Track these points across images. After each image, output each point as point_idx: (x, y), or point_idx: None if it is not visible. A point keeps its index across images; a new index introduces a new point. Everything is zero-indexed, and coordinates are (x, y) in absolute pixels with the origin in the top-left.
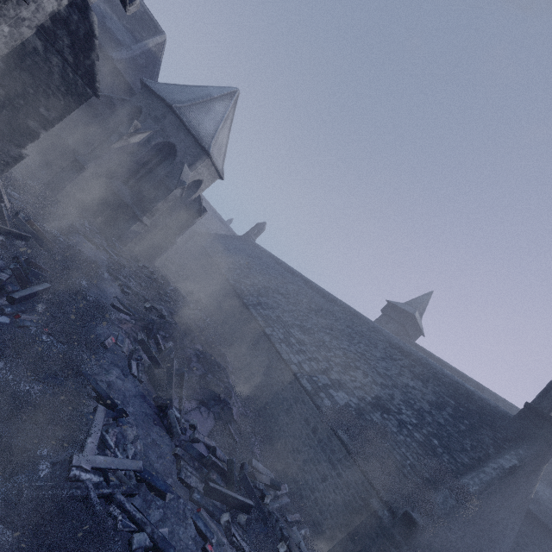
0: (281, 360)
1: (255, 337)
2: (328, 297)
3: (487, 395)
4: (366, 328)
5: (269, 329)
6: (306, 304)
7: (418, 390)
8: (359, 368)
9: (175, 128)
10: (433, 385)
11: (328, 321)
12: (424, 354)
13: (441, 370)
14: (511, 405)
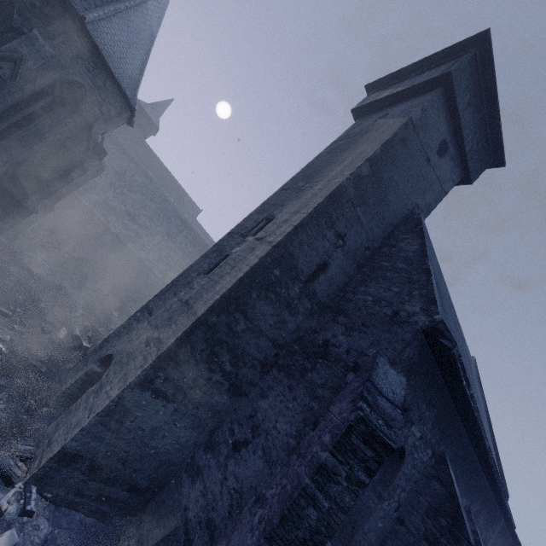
0: (135, 257)
1: (99, 232)
2: (116, 141)
3: (188, 201)
4: (159, 197)
5: (113, 227)
6: (111, 168)
7: (194, 254)
8: (172, 249)
9: (121, 120)
10: (197, 248)
11: (138, 196)
12: (158, 164)
13: (197, 232)
14: (197, 207)
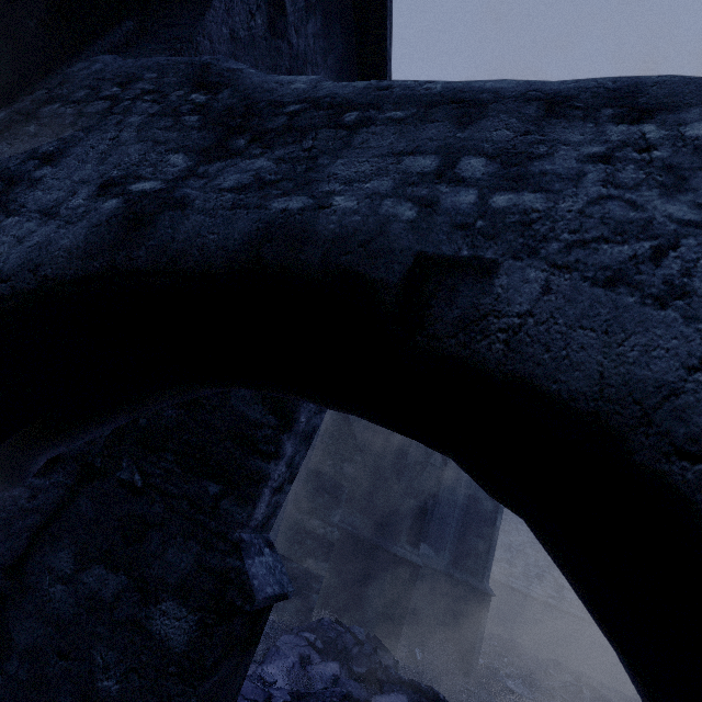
0: (530, 599)
1: None
2: None
3: None
4: None
5: None
6: None
7: None
8: None
9: None
10: None
11: None
12: None
13: None
14: None
